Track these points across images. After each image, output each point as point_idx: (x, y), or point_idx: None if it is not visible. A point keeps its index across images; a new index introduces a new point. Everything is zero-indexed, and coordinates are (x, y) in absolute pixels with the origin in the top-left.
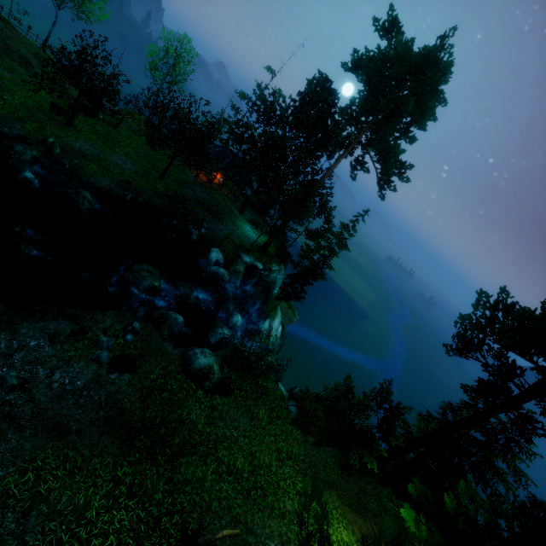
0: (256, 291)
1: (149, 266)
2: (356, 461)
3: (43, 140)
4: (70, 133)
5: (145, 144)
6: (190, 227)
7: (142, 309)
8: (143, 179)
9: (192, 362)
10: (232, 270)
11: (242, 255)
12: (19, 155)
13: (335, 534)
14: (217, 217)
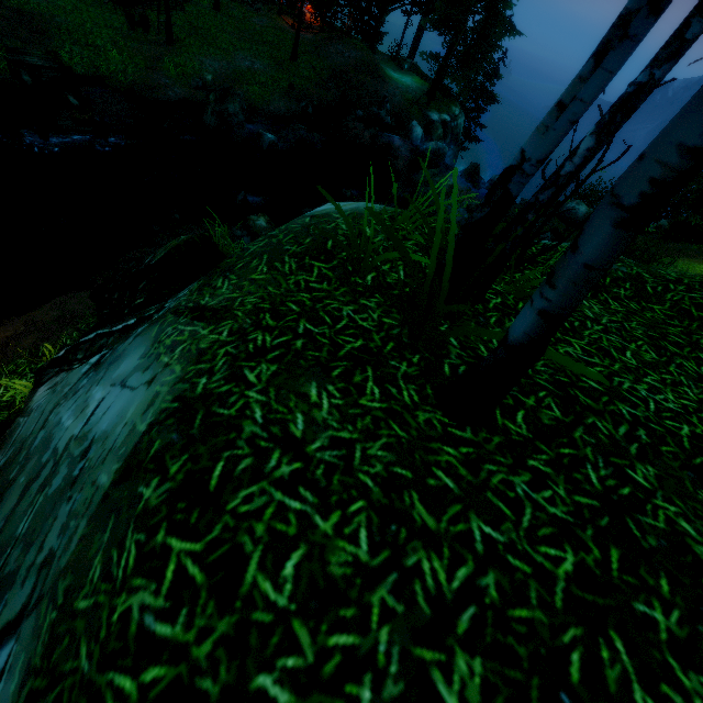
0: (455, 152)
1: (430, 170)
2: (697, 221)
3: (201, 84)
4: (185, 54)
5: (216, 14)
6: (375, 110)
7: (462, 211)
8: (288, 74)
9: (575, 215)
10: (436, 140)
11: (429, 115)
12: (236, 118)
13: (700, 268)
14: (379, 79)
